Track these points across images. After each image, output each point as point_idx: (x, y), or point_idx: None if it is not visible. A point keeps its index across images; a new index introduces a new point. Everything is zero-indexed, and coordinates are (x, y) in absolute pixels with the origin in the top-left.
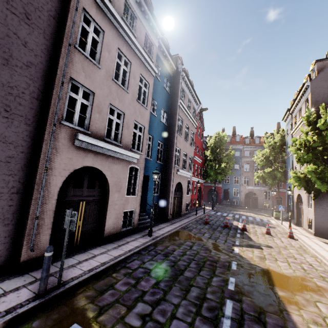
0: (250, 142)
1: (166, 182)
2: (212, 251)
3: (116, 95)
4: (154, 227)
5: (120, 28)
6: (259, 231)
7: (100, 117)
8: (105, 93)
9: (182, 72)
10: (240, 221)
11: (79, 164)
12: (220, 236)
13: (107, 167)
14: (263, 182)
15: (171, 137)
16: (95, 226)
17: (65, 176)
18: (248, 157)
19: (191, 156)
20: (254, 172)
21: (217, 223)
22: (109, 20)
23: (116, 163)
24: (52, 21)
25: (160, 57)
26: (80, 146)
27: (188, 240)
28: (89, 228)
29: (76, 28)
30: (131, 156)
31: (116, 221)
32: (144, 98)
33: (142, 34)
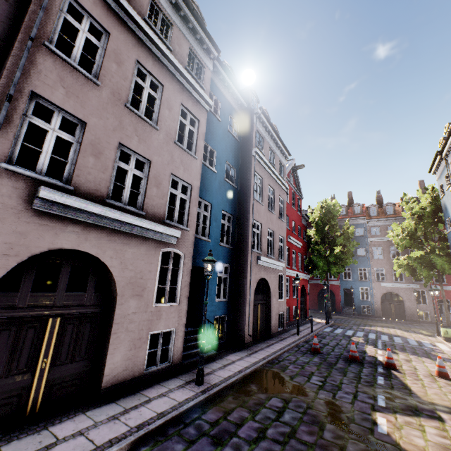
0: (379, 213)
1: (240, 279)
2: (326, 426)
3: (133, 131)
4: (215, 362)
5: (141, 32)
6: (421, 369)
7: (97, 163)
8: (109, 125)
9: (256, 109)
10: (380, 346)
11: (45, 245)
12: (342, 381)
13: (112, 251)
14: (411, 275)
15: (244, 204)
16: (83, 366)
17: (6, 268)
18: (378, 236)
19: (283, 235)
20: (391, 259)
21: (336, 350)
22: (121, 19)
23: (132, 245)
24: (1, 3)
25: (219, 88)
26: (47, 210)
27: (276, 394)
28: (69, 372)
29: (49, 18)
30: (164, 231)
31: (132, 354)
32: (190, 142)
33: (184, 48)
